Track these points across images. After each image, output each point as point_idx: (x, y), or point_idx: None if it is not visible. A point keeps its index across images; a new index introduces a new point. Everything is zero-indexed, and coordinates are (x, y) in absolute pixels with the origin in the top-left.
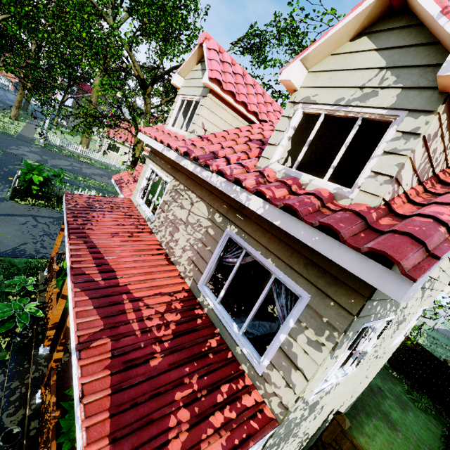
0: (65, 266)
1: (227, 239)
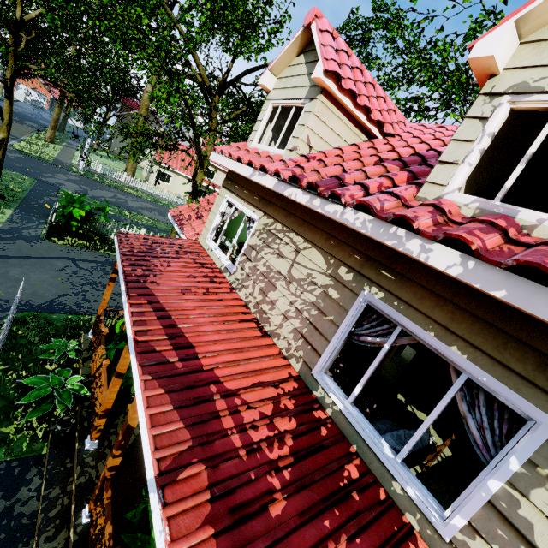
0: (118, 329)
1: (363, 307)
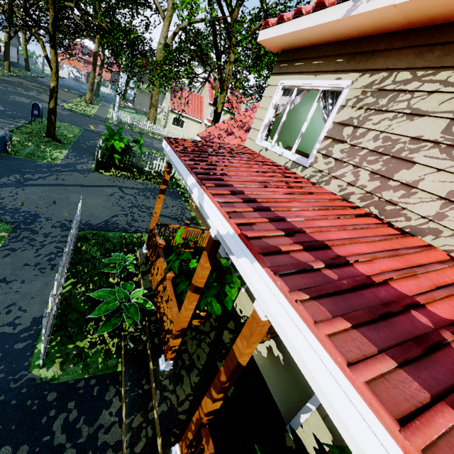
0: (178, 239)
1: None
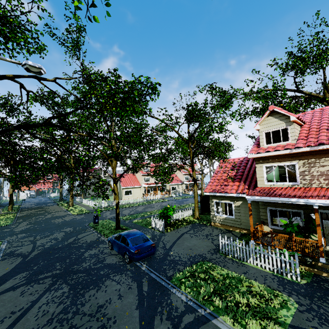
0: (284, 223)
1: None
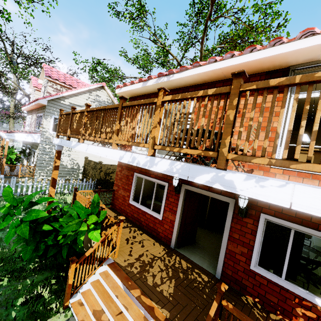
0: None
1: (38, 117)
